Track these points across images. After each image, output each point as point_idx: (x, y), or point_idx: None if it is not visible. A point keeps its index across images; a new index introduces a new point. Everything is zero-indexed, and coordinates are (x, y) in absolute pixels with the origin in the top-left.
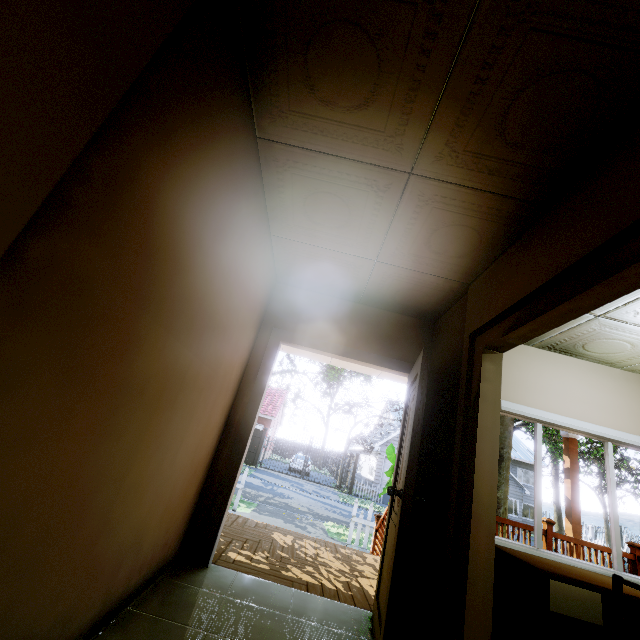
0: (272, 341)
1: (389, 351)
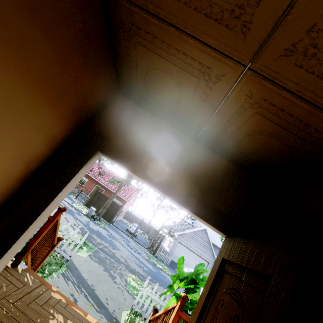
0: (88, 148)
1: (212, 201)
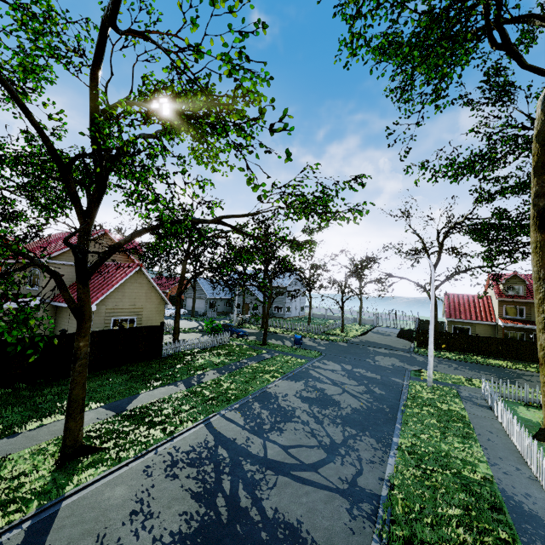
0: None
1: None
